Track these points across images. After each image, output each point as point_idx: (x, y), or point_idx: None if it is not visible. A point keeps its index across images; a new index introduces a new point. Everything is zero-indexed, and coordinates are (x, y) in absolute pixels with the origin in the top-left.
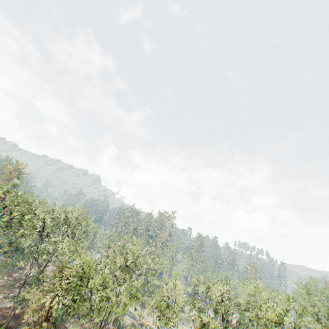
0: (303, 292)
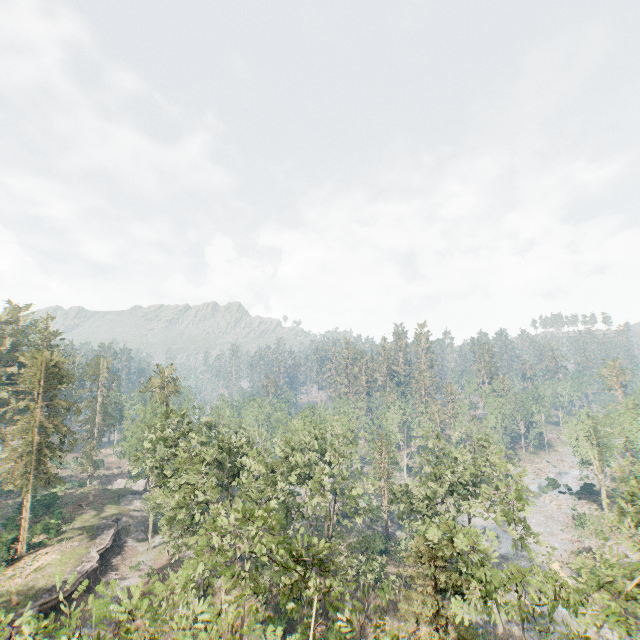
0: None
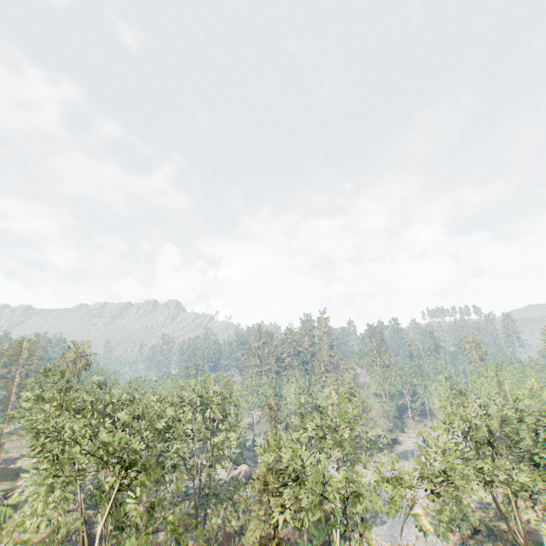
0: None
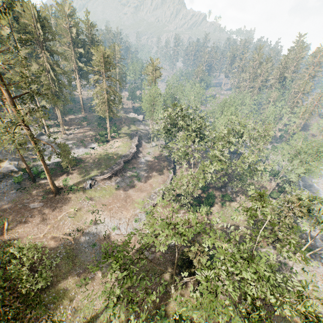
0: None
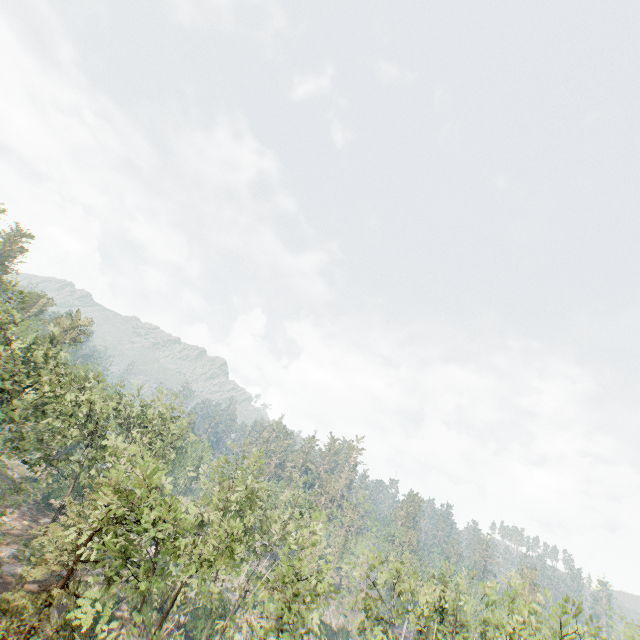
0: (638, 639)
